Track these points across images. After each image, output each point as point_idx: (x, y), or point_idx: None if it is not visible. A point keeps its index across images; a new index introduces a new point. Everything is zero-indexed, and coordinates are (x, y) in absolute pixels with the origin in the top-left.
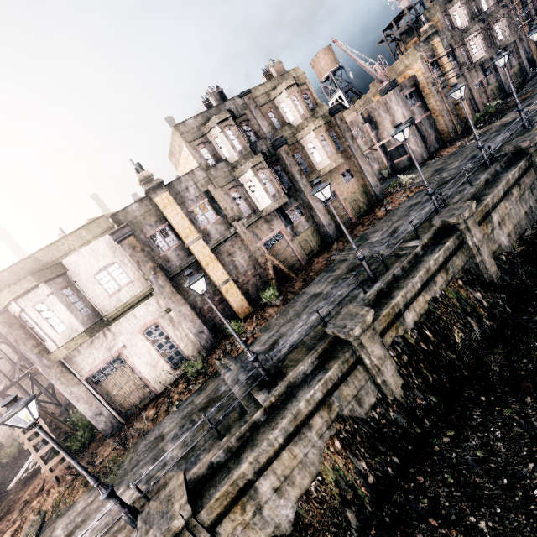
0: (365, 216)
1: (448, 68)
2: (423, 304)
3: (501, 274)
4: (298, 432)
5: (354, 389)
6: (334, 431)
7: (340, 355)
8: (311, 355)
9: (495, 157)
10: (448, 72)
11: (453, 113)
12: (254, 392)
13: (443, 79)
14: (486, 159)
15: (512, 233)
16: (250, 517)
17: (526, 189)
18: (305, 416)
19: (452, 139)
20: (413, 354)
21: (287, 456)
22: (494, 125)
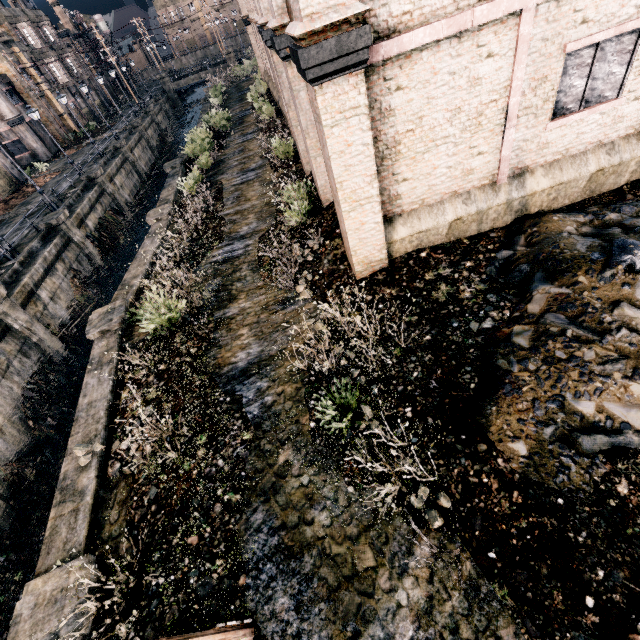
0: (13, 194)
1: (39, 80)
2: (95, 219)
3: (132, 213)
4: (50, 271)
5: (74, 255)
6: (72, 275)
7: (57, 234)
8: (36, 238)
9: (105, 152)
10: (41, 84)
11: (60, 123)
12: (0, 266)
13: (38, 88)
14: (100, 151)
15: (131, 195)
16: (42, 309)
17: (129, 172)
18: (51, 262)
19: (69, 145)
20: (100, 242)
21: (50, 282)
22: (98, 138)
